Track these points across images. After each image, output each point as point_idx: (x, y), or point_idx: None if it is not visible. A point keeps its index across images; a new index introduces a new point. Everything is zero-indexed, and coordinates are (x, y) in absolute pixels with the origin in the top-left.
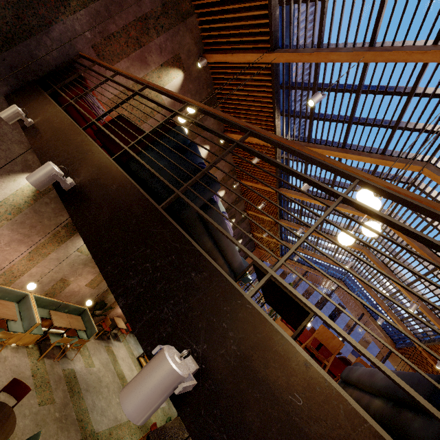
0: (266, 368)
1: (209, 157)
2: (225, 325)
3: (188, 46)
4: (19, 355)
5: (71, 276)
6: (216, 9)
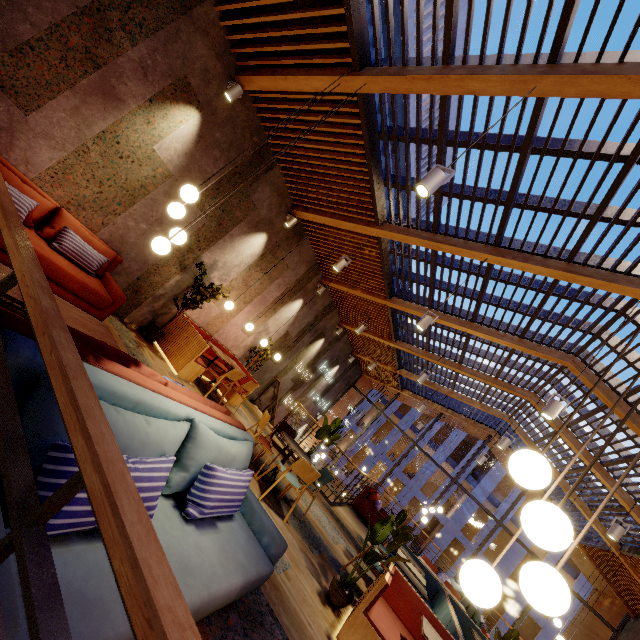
0: None
1: (268, 251)
2: None
3: (202, 61)
4: None
5: None
6: None
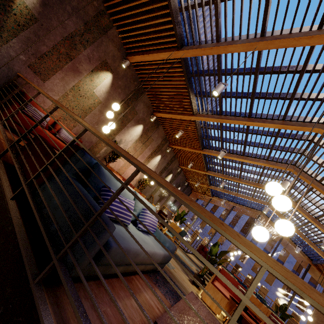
0: None
1: (144, 133)
2: None
3: (112, 52)
4: None
5: None
6: (130, 21)
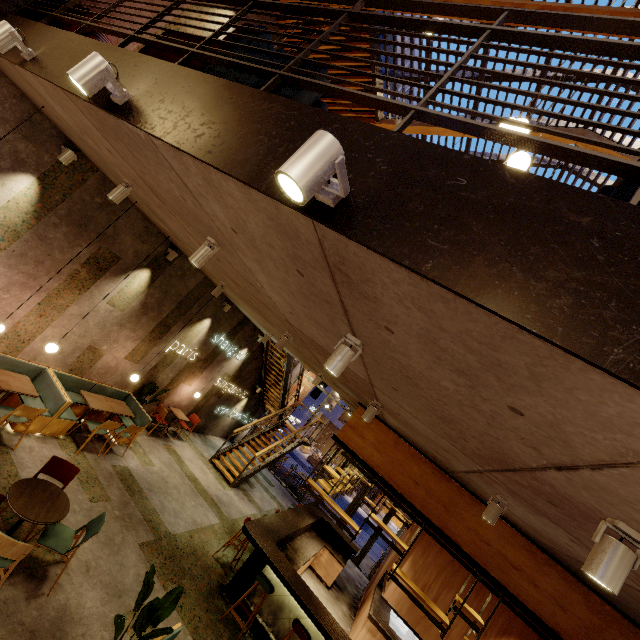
0: (423, 171)
1: None
2: (371, 155)
3: None
4: (49, 446)
5: (102, 342)
6: None
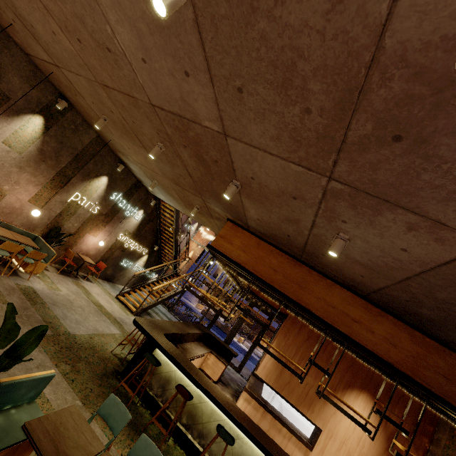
0: None
1: None
2: None
3: None
4: None
5: (3, 182)
6: None
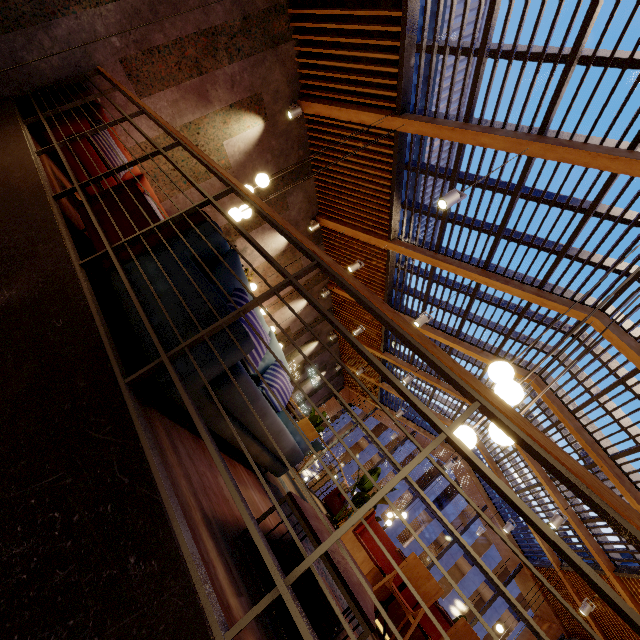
0: None
1: (289, 249)
2: None
3: (276, 84)
4: None
5: None
6: (325, 40)
